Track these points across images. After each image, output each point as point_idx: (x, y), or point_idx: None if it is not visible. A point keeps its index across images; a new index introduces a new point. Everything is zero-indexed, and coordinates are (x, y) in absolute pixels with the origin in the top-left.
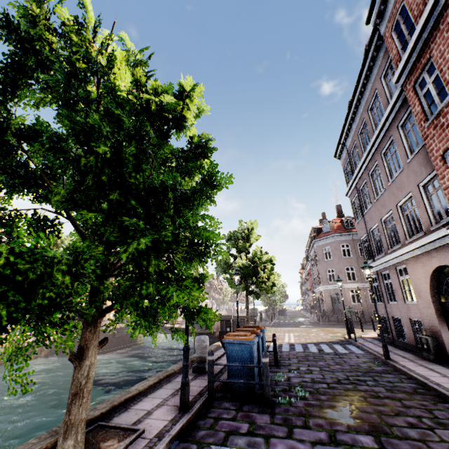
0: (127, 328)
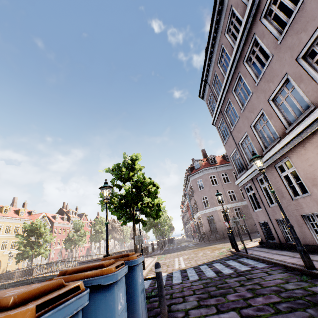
0: (2, 287)
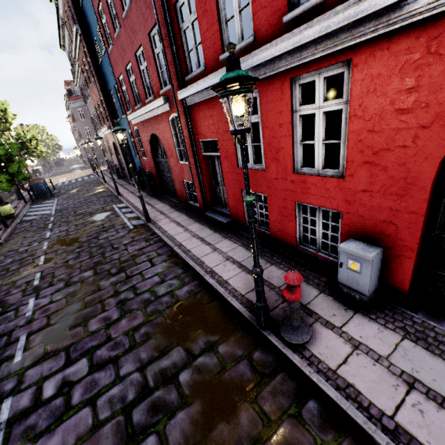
0: None
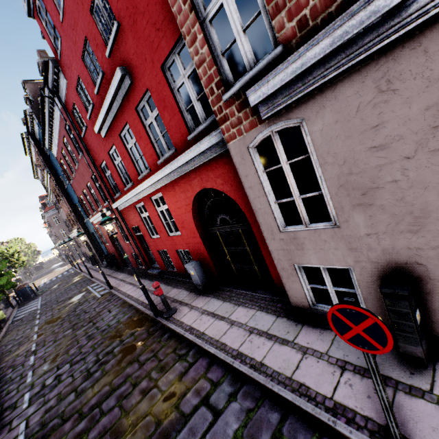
0: None
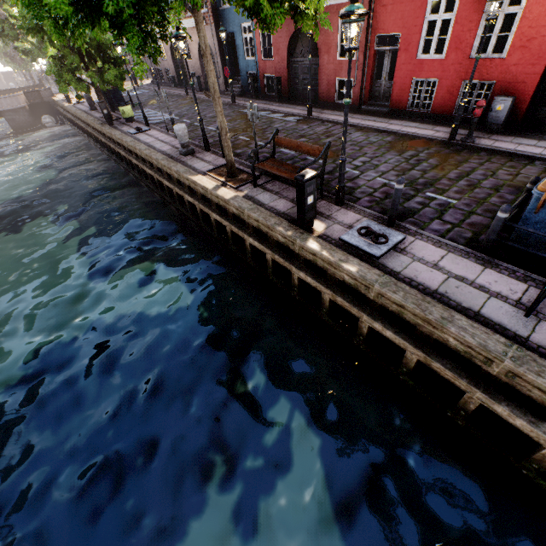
0: None
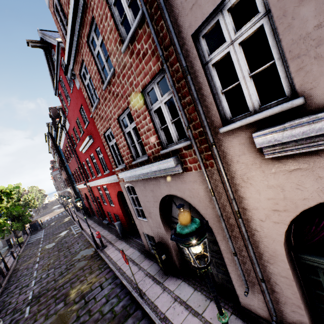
0: None
